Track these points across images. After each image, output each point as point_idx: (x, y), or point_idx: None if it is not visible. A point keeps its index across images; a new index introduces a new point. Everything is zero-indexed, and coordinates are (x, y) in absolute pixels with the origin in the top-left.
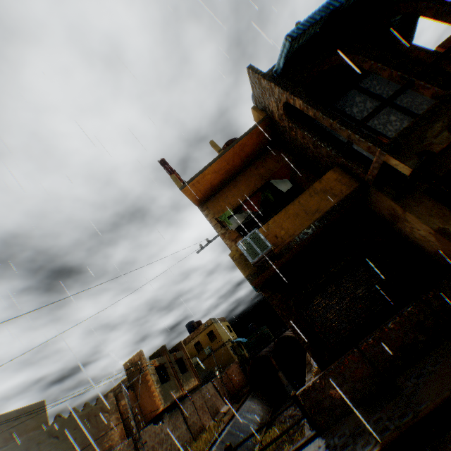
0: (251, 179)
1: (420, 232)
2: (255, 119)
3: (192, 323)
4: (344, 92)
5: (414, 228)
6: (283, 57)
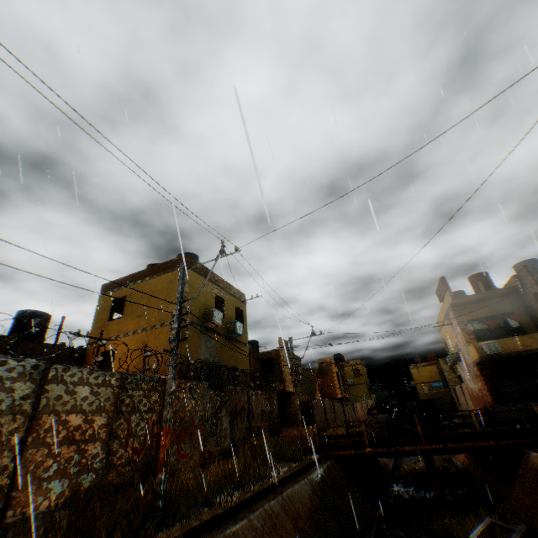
0: (490, 307)
1: None
2: (509, 279)
3: (340, 356)
4: None
5: None
6: None
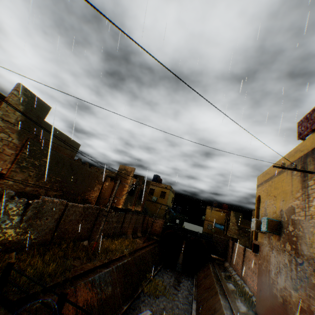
0: None
1: None
2: None
3: (158, 177)
4: None
5: None
6: None
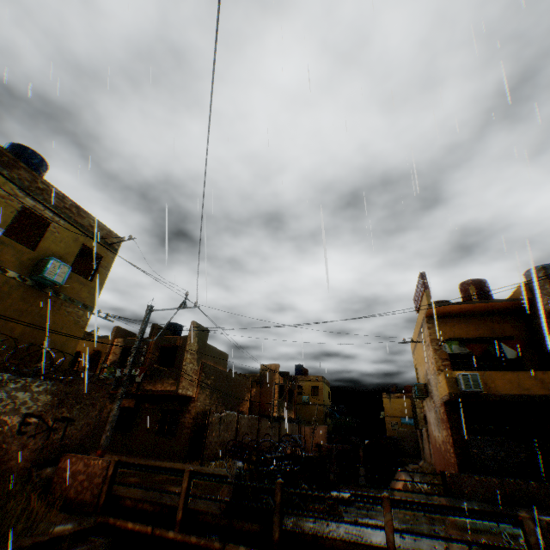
0: (481, 326)
1: None
2: (517, 289)
3: (302, 368)
4: None
5: None
6: None
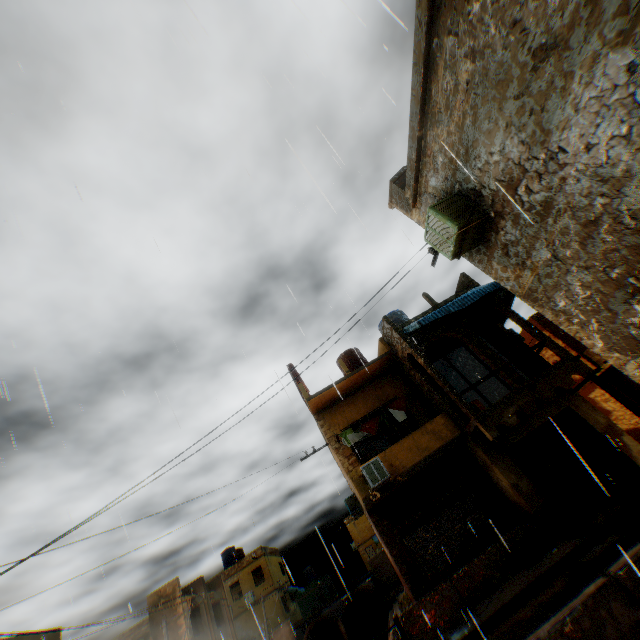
0: (368, 398)
1: (503, 482)
2: (380, 346)
3: (232, 550)
4: (455, 348)
5: (499, 478)
6: (413, 328)
